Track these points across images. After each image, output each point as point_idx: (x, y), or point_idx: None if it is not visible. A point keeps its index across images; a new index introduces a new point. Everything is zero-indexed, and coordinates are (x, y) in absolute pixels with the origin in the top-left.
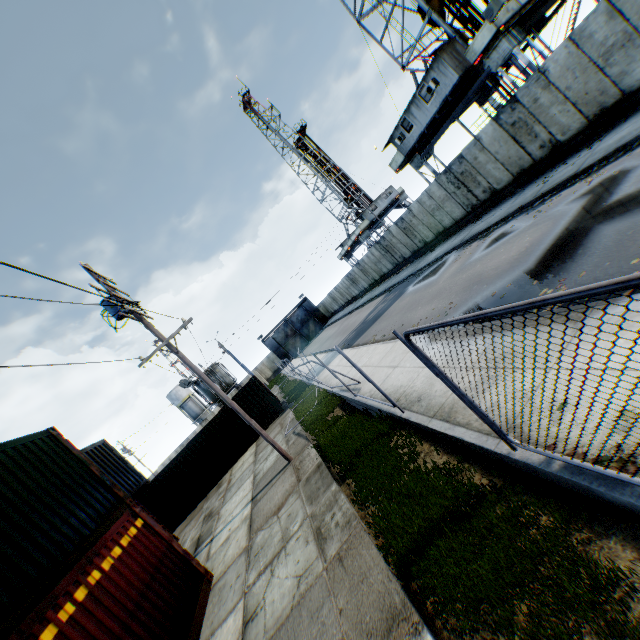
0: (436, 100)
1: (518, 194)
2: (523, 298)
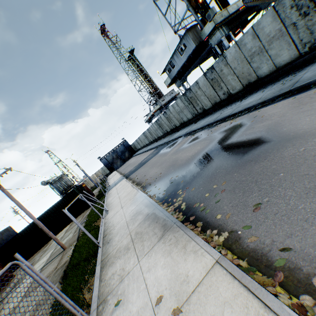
0: (185, 55)
1: (212, 115)
2: (173, 190)
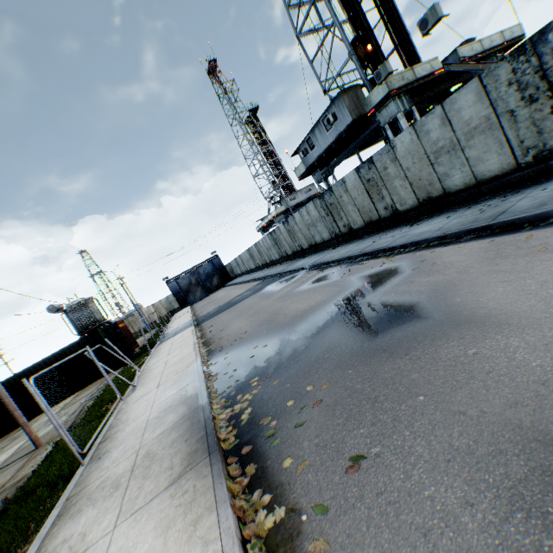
0: (334, 131)
1: (362, 240)
2: (247, 375)
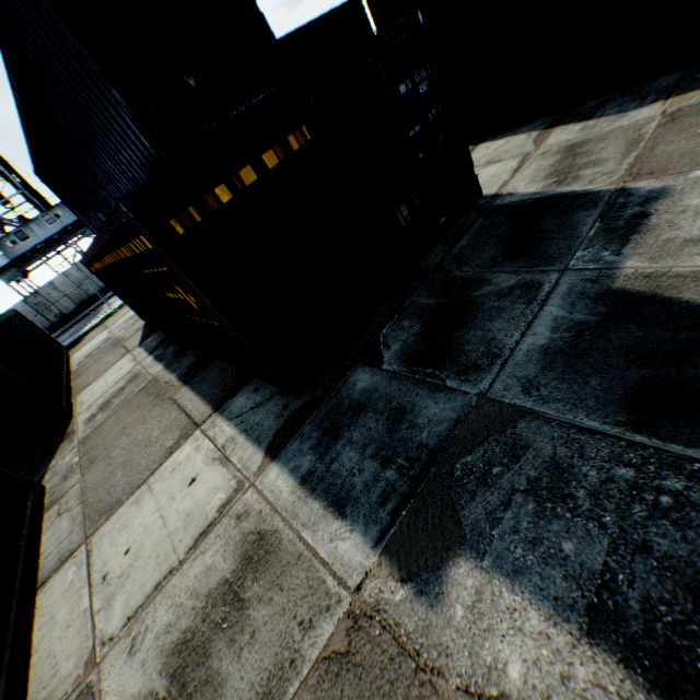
0: (60, 225)
1: None
2: None
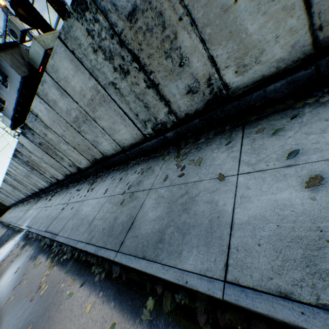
0: (13, 87)
1: (65, 195)
2: None
